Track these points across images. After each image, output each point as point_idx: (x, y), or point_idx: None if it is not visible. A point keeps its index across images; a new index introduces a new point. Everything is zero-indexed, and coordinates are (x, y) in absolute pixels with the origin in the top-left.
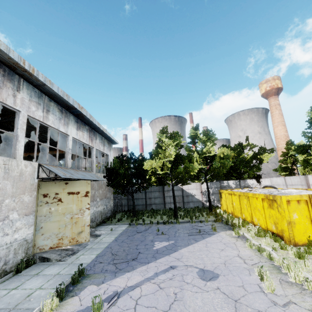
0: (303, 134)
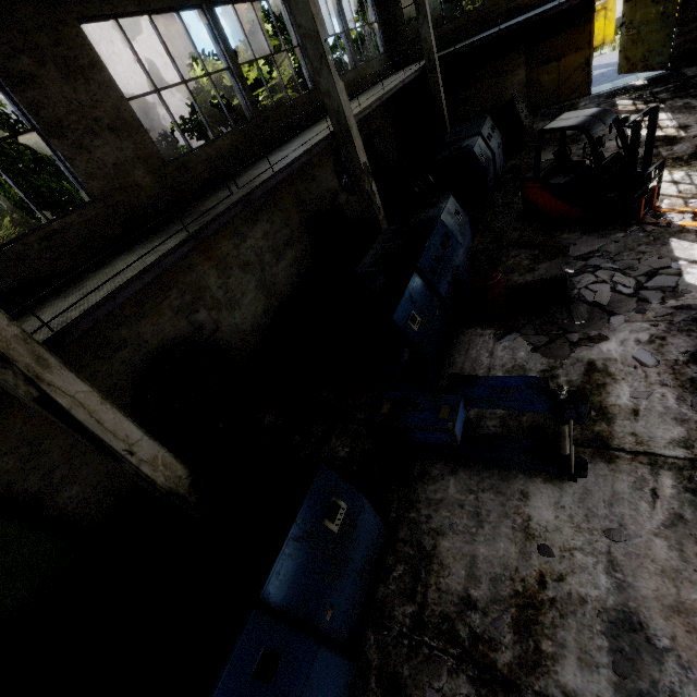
0: None
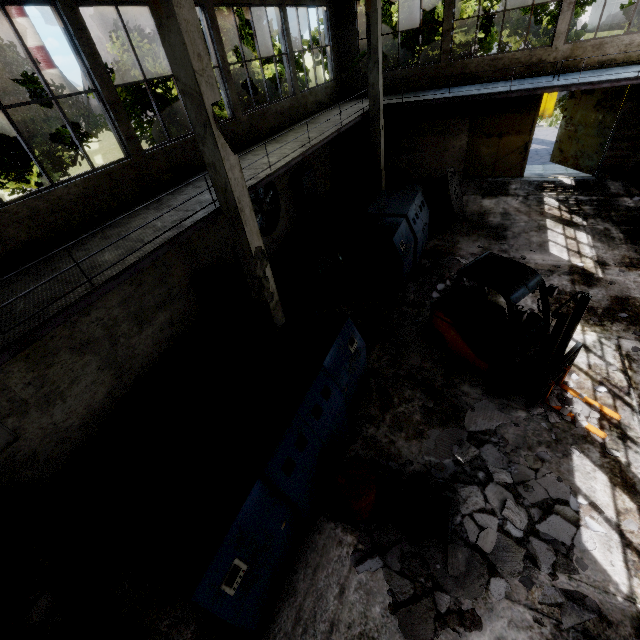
0: None
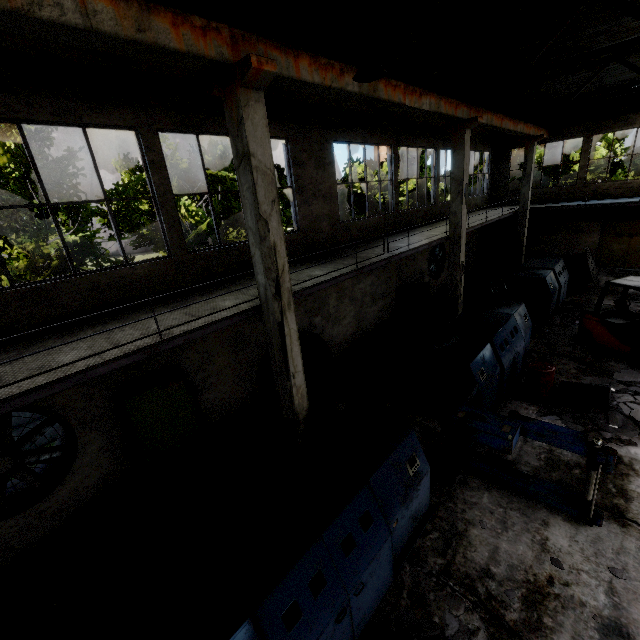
0: None
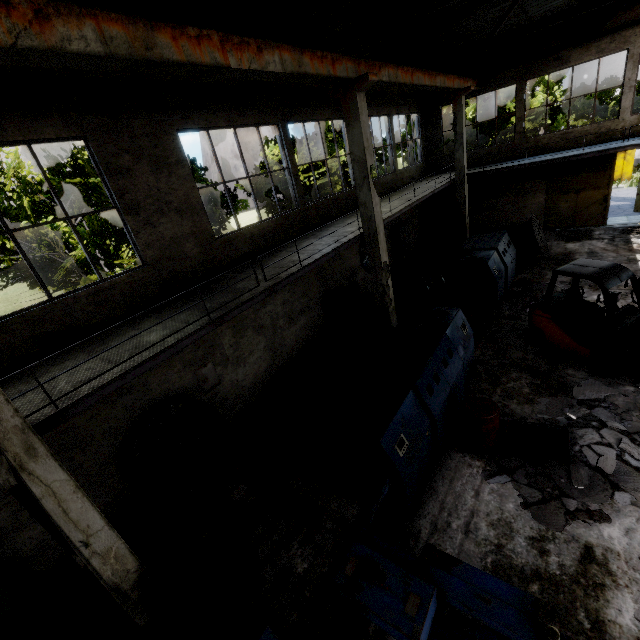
0: None
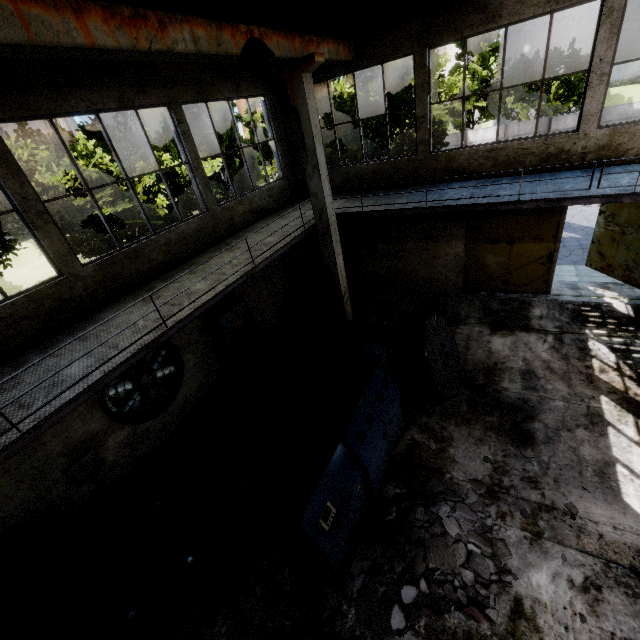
0: (452, 69)
